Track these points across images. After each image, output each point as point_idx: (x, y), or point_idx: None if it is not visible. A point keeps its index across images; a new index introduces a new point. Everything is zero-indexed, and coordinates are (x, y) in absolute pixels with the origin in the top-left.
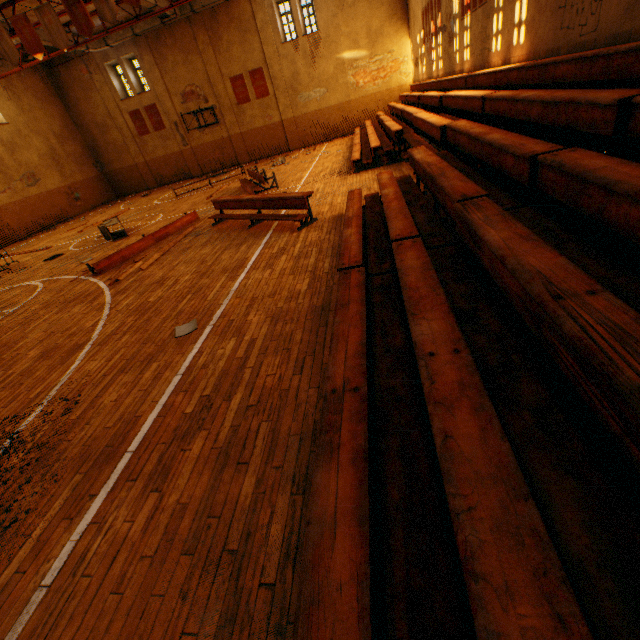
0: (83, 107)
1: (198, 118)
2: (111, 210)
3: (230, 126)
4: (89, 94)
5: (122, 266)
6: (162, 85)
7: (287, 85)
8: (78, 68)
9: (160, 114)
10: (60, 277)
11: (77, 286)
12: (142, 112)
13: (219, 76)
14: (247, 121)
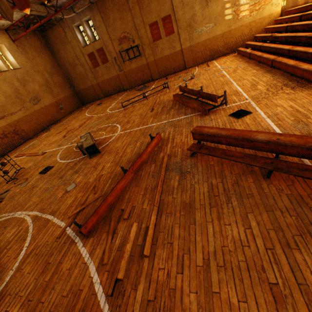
0: (62, 54)
1: (128, 53)
2: (80, 116)
3: (148, 56)
4: (65, 45)
5: (111, 224)
6: (106, 34)
7: (187, 24)
8: (58, 30)
9: (105, 53)
10: (48, 216)
11: (64, 261)
12: (95, 53)
13: (142, 24)
14: (159, 52)
